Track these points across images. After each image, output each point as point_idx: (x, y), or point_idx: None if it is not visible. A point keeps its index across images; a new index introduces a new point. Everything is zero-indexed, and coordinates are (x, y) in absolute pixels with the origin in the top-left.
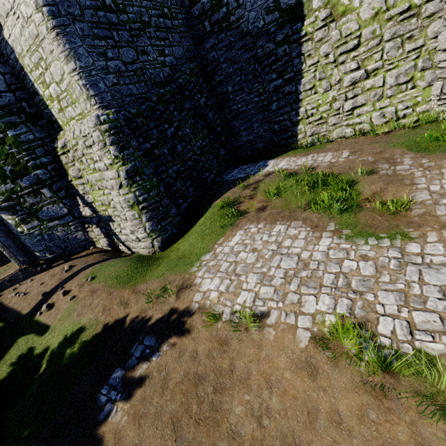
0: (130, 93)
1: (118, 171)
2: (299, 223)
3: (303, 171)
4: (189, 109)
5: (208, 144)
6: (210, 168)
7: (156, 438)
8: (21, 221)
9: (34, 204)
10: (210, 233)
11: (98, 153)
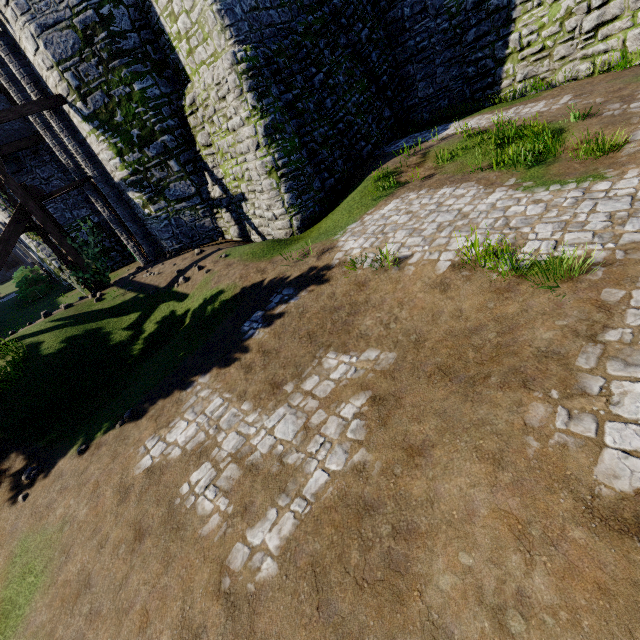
0: (271, 22)
1: (255, 126)
2: (471, 183)
3: (495, 126)
4: (345, 46)
5: (367, 101)
6: (367, 135)
7: (294, 343)
8: (149, 201)
9: (161, 180)
10: (359, 206)
11: (234, 104)
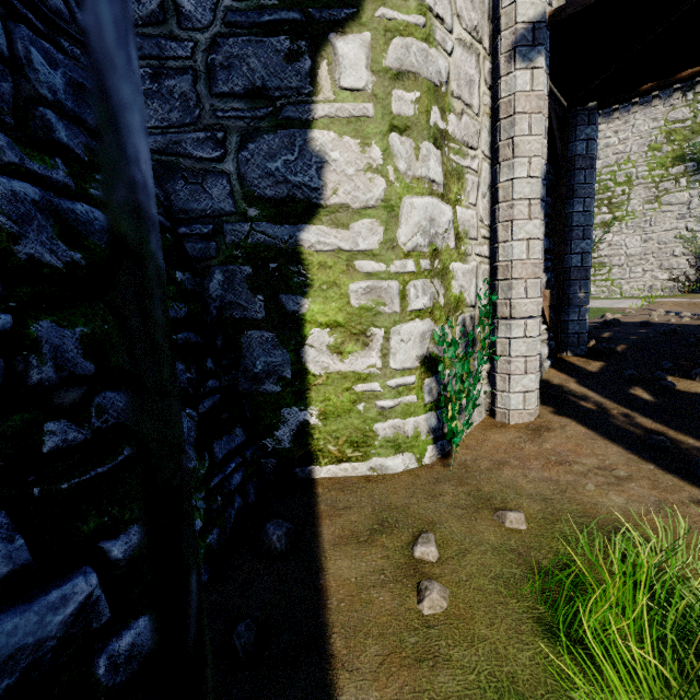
0: None
1: None
2: None
3: None
4: None
5: None
6: None
7: None
8: None
9: None
10: None
11: None
